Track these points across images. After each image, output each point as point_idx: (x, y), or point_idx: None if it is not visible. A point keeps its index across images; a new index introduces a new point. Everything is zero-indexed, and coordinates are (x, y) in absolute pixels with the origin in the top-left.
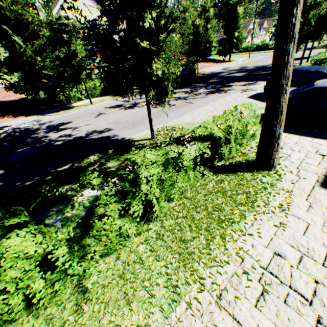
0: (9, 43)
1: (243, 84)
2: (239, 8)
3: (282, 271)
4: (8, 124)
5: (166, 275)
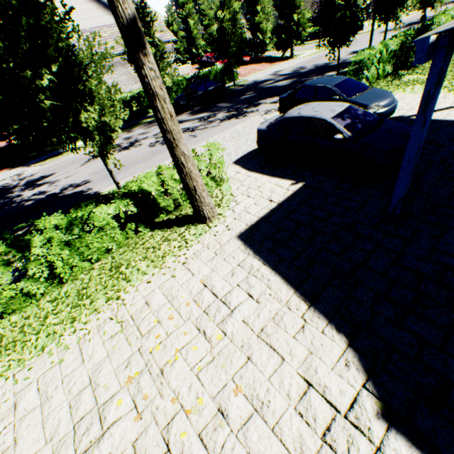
0: None
1: (276, 100)
2: None
3: (142, 315)
4: None
5: (54, 324)
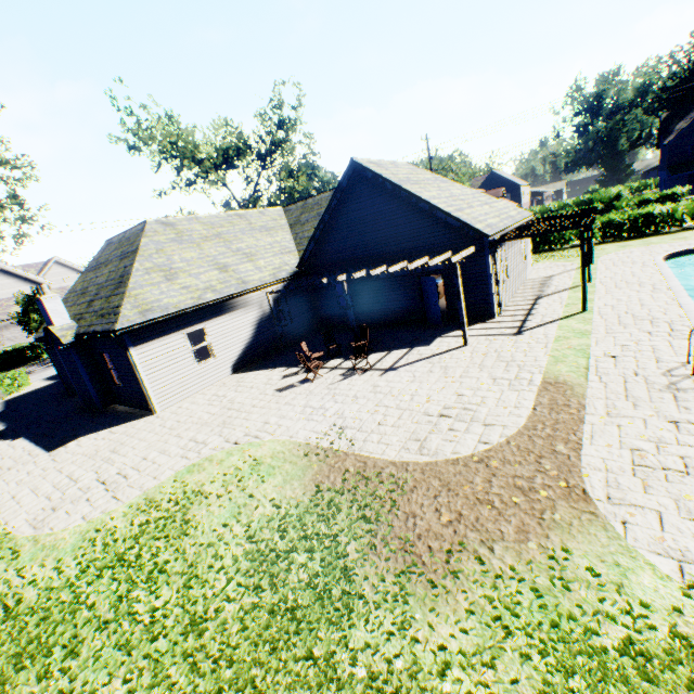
0: None
1: None
2: None
3: None
4: None
5: None
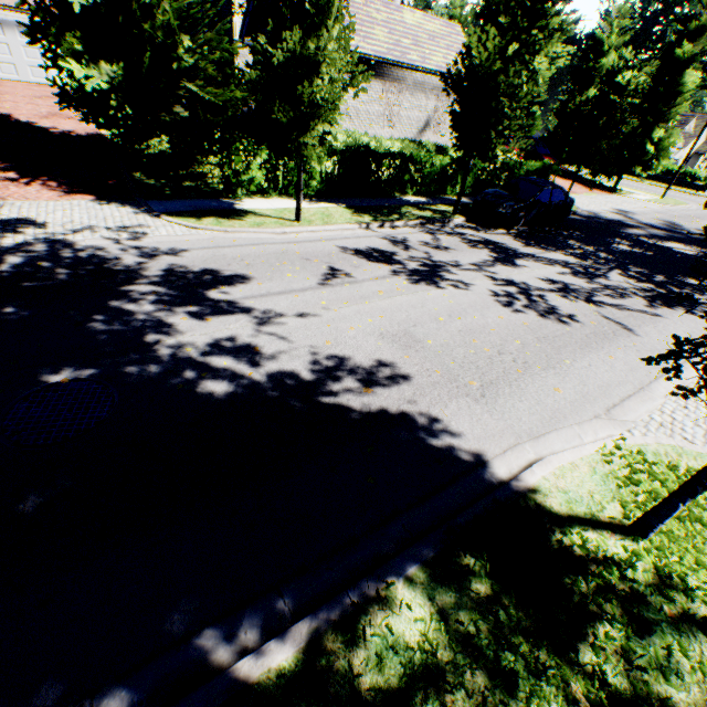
0: None
1: None
2: (691, 74)
3: None
4: (40, 214)
5: None
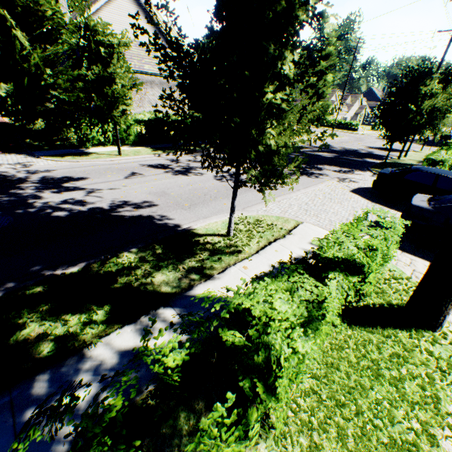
0: (4, 37)
1: (336, 169)
2: (328, 75)
3: None
4: None
5: None
